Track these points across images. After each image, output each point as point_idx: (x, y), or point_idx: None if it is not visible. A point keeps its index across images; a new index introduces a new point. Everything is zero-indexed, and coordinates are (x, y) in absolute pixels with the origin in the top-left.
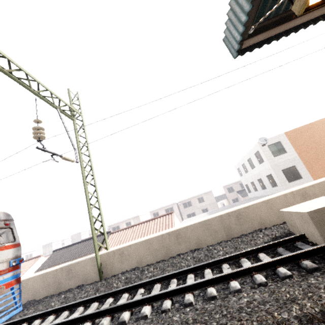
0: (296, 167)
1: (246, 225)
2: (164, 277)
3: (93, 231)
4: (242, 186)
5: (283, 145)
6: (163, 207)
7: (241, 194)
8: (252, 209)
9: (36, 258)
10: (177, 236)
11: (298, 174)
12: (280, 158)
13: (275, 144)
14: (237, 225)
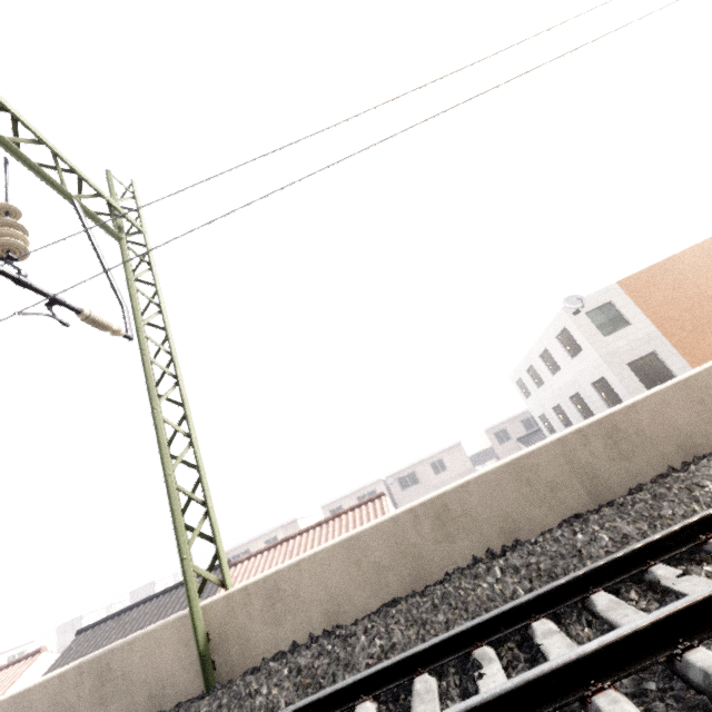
0: (659, 355)
1: (641, 458)
2: (442, 643)
3: (181, 533)
4: (528, 426)
5: (620, 309)
6: (352, 492)
7: (528, 444)
8: (648, 411)
9: (30, 657)
10: (441, 517)
11: (666, 370)
12: (619, 338)
13: (601, 310)
14: (616, 460)
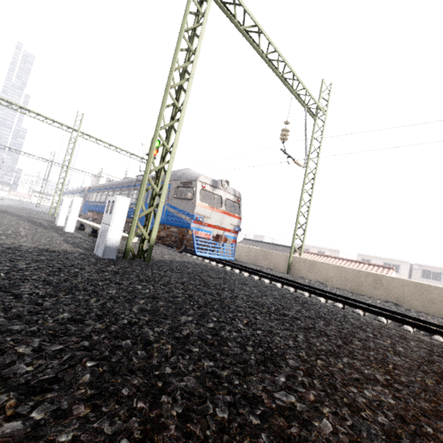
0: None
1: None
2: (344, 296)
3: (295, 235)
4: None
5: None
6: (382, 258)
7: None
8: None
9: None
10: (376, 281)
11: None
12: None
13: None
14: None
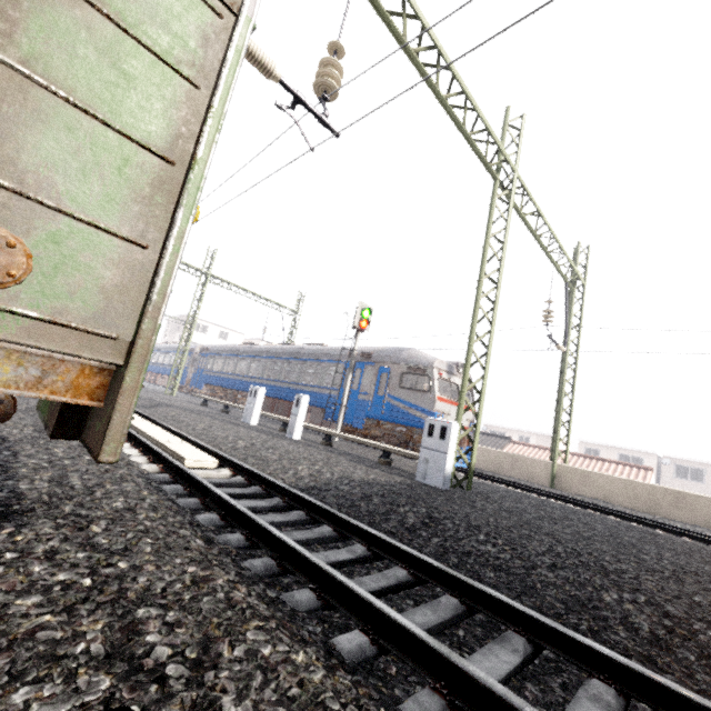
0: None
1: None
2: (651, 520)
3: (558, 437)
4: None
5: None
6: (617, 447)
7: None
8: None
9: None
10: (678, 499)
11: None
12: None
13: None
14: None
